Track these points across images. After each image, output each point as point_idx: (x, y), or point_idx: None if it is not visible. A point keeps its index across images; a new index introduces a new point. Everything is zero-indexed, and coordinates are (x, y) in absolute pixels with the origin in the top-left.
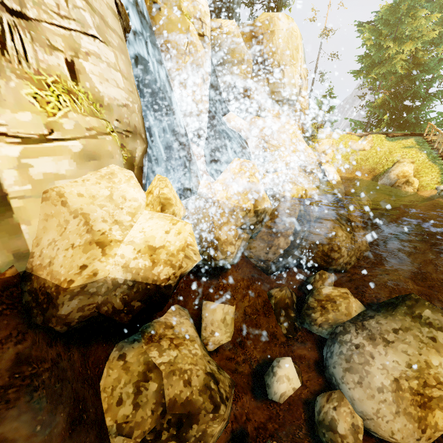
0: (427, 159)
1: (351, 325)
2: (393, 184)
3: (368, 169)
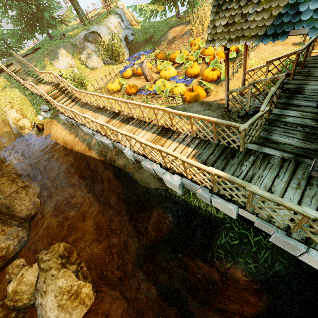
0: (21, 94)
1: (35, 292)
2: (19, 131)
3: (2, 122)
